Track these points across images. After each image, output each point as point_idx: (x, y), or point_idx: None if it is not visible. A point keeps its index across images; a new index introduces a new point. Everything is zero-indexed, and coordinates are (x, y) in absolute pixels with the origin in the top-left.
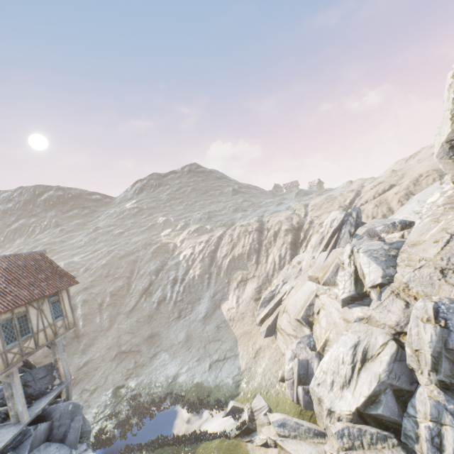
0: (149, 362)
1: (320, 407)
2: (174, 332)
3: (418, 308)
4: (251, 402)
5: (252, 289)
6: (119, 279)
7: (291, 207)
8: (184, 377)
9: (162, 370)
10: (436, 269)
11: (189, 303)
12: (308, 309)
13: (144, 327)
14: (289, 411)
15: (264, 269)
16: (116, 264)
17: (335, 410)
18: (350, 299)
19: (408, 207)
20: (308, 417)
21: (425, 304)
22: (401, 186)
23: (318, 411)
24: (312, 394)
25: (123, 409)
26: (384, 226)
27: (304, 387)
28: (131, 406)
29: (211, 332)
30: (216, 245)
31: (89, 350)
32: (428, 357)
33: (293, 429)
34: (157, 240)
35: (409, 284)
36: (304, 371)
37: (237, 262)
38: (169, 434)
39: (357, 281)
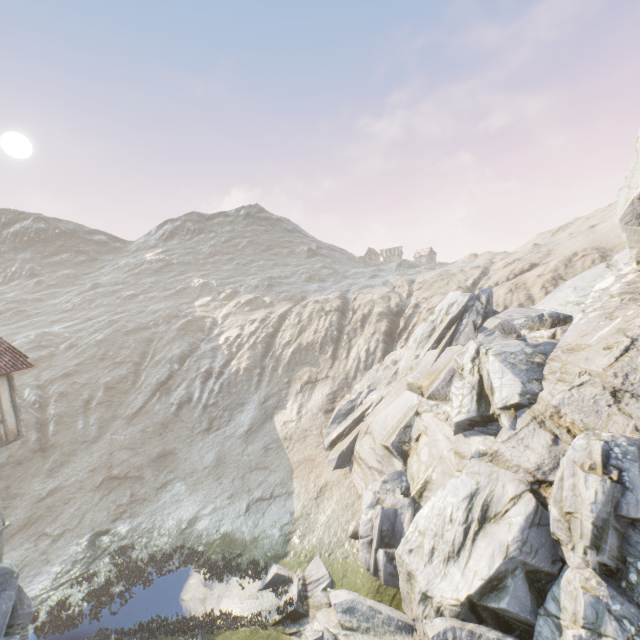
0: (154, 496)
1: (410, 586)
2: (198, 451)
3: (578, 449)
4: (305, 568)
5: (322, 395)
6: (122, 364)
7: (389, 282)
8: (206, 521)
9: (173, 509)
10: (605, 389)
11: (226, 409)
12: (404, 433)
13: (152, 441)
14: (361, 586)
15: (342, 368)
16: (120, 341)
17: (433, 595)
18: (468, 422)
19: (560, 295)
20: (390, 598)
21: (590, 443)
22: (547, 267)
23: (406, 591)
24: (399, 564)
25: (103, 569)
26: (527, 319)
27: (387, 551)
28: (116, 564)
29: (255, 455)
30: (275, 327)
31: (59, 471)
32: (588, 526)
33: (365, 618)
34: (188, 311)
35: (561, 408)
36: (389, 526)
37: (305, 354)
38: (170, 614)
39: (481, 398)
